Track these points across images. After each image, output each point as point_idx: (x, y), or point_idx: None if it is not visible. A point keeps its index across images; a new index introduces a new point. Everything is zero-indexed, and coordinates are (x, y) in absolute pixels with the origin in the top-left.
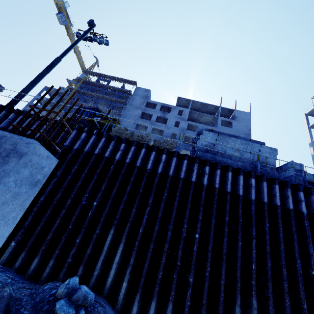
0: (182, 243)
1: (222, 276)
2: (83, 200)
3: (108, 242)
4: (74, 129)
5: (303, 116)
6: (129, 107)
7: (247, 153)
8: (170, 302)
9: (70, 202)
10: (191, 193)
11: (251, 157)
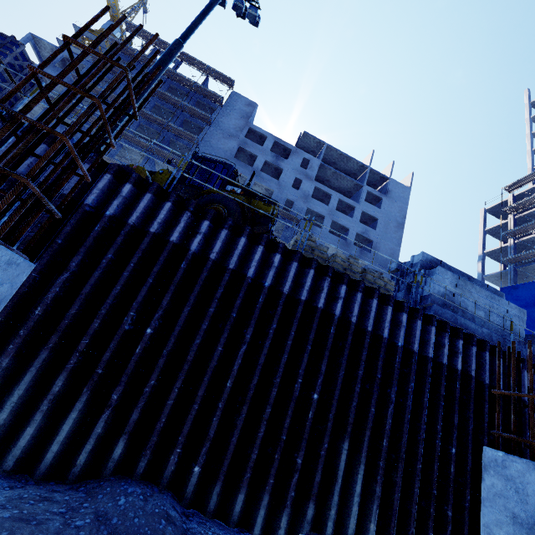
0: (437, 462)
1: None
2: (296, 391)
3: (343, 462)
4: (259, 244)
5: (481, 212)
6: (215, 131)
7: (493, 315)
8: None
9: (276, 392)
10: (444, 384)
11: (498, 322)
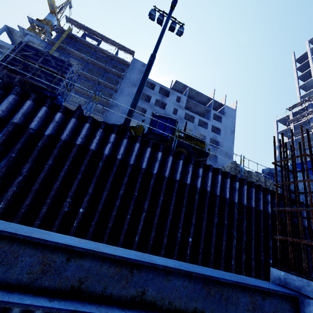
0: None
1: None
2: (262, 260)
3: None
4: (227, 177)
5: (275, 122)
6: (126, 82)
7: None
8: None
9: (254, 262)
10: None
11: None
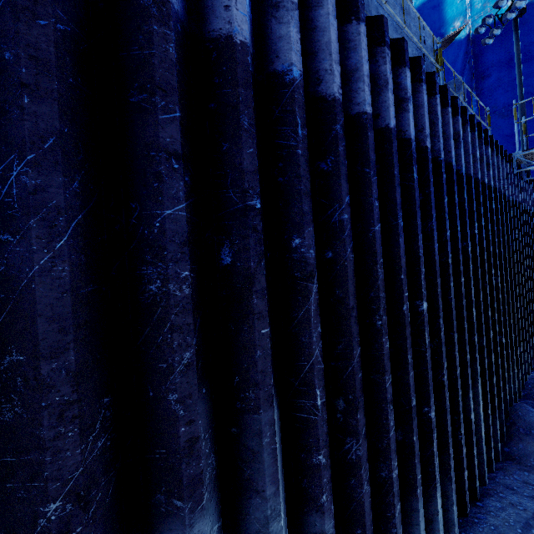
0: (410, 347)
1: (457, 362)
2: None
3: None
4: None
5: None
6: None
7: (412, 45)
8: (420, 499)
9: None
10: (398, 178)
11: None
